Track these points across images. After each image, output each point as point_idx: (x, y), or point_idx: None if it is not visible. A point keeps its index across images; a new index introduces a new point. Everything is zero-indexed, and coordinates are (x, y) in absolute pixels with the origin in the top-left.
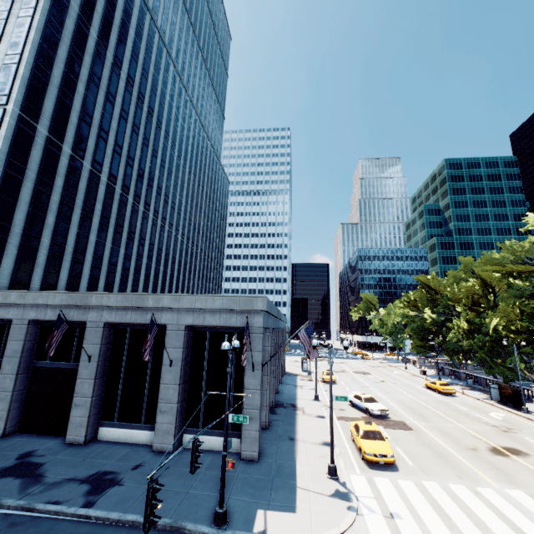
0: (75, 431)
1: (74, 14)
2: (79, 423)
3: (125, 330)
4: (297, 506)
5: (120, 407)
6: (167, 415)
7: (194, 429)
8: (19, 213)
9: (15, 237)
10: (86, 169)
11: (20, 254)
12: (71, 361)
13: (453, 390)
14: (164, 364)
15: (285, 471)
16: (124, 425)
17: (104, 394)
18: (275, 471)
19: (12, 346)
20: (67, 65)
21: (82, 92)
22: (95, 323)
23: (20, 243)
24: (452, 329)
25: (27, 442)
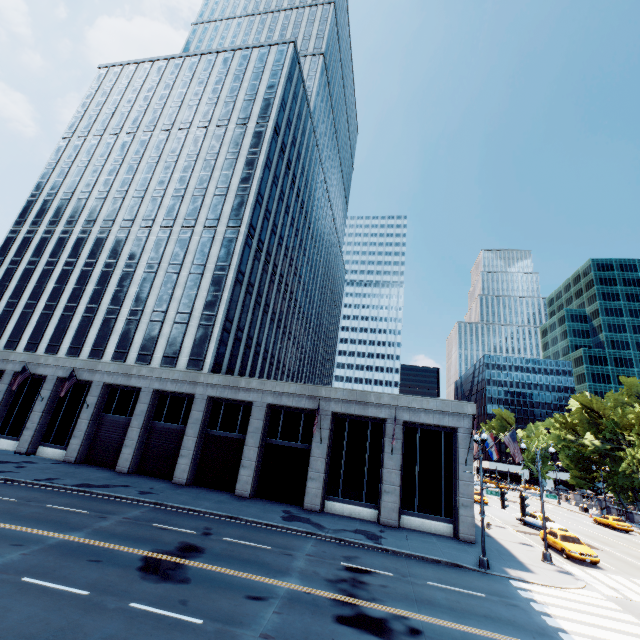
0: (311, 500)
1: (278, 149)
2: (315, 494)
3: (344, 420)
4: (533, 571)
5: (343, 485)
6: (391, 495)
7: (411, 511)
8: (237, 311)
9: (233, 331)
10: (269, 272)
11: (234, 345)
12: (298, 442)
13: (630, 528)
14: (386, 451)
15: (505, 553)
16: (347, 501)
17: (328, 472)
18: (497, 551)
19: (253, 424)
20: (271, 190)
21: (274, 208)
22: (324, 411)
23: (234, 336)
24: (624, 458)
25: (274, 504)
